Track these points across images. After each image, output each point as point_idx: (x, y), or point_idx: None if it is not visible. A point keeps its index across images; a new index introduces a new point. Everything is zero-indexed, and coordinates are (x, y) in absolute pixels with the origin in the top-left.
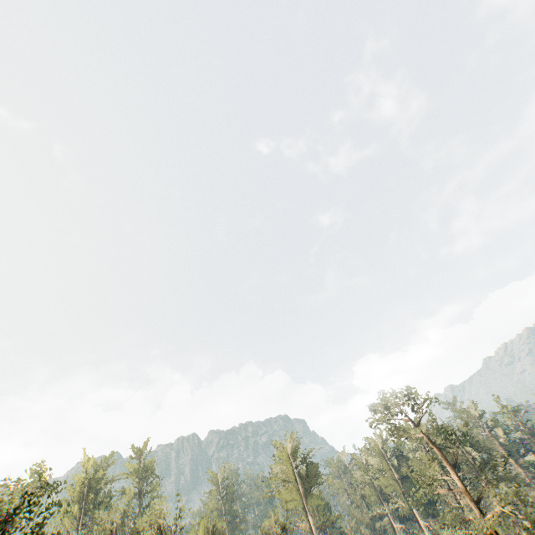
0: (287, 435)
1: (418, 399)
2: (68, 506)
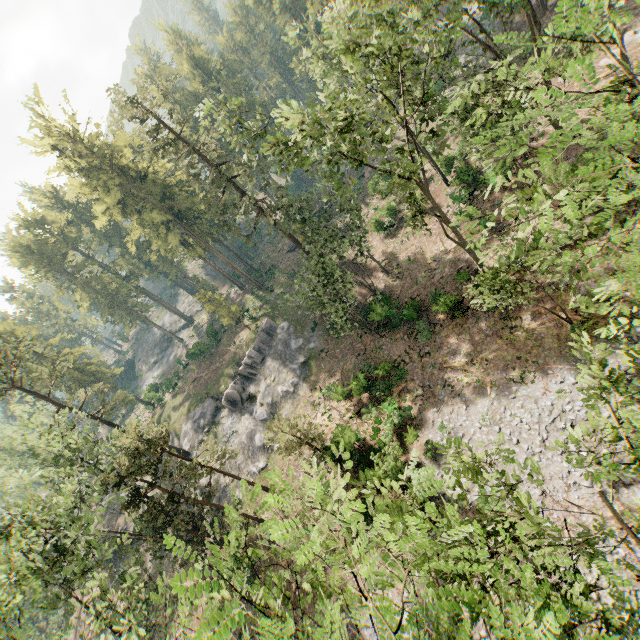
0: None
1: None
2: None
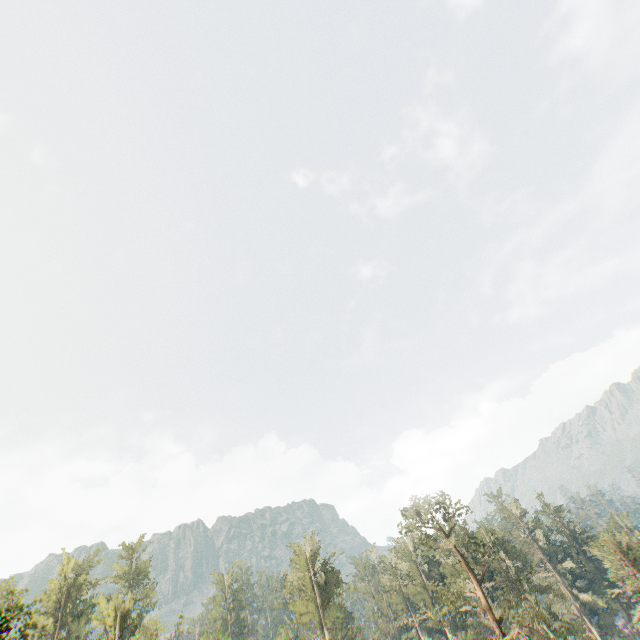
0: (307, 536)
1: (445, 509)
2: (41, 619)
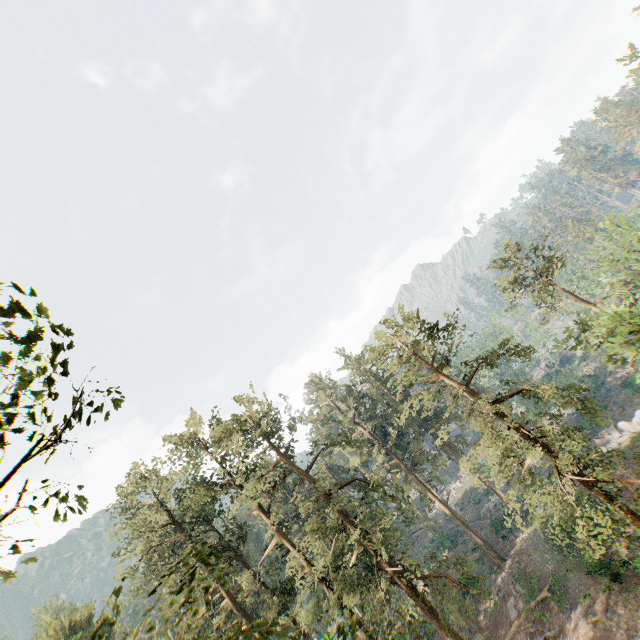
0: None
1: None
2: None
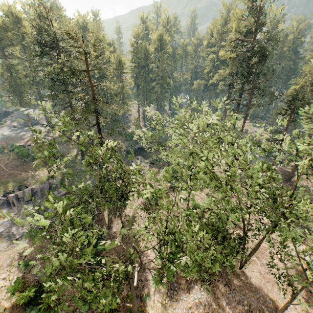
0: None
1: None
2: None
